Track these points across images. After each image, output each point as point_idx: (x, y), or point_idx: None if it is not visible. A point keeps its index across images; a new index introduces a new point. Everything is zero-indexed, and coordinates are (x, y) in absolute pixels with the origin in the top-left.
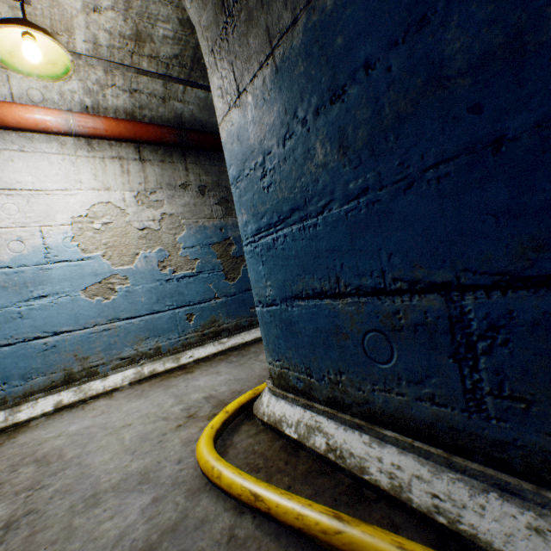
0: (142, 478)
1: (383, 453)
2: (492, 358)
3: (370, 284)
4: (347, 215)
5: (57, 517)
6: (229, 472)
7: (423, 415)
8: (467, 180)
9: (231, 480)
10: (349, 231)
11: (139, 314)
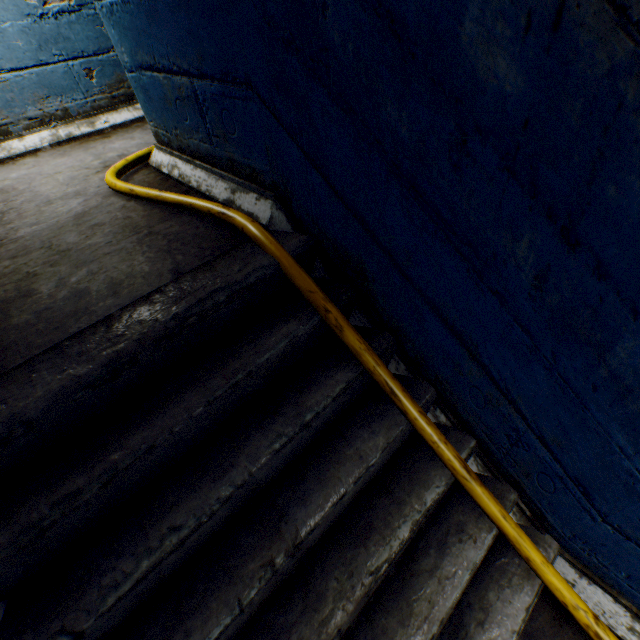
0: (77, 195)
1: (197, 173)
2: (208, 117)
3: (167, 66)
4: (142, 3)
5: (31, 209)
6: (121, 184)
7: (204, 150)
8: (175, 4)
9: (121, 187)
10: (147, 18)
11: (26, 66)
